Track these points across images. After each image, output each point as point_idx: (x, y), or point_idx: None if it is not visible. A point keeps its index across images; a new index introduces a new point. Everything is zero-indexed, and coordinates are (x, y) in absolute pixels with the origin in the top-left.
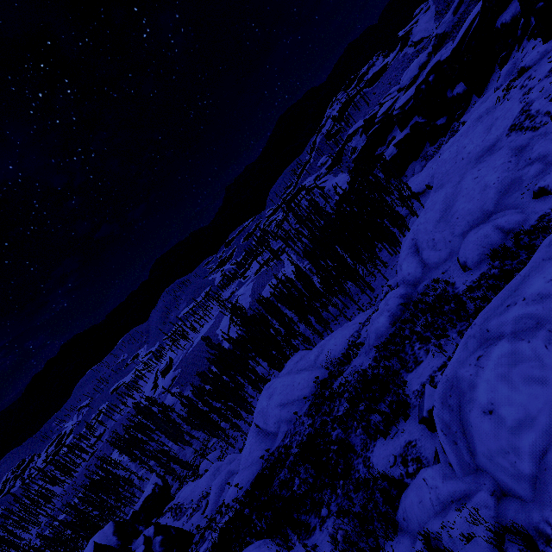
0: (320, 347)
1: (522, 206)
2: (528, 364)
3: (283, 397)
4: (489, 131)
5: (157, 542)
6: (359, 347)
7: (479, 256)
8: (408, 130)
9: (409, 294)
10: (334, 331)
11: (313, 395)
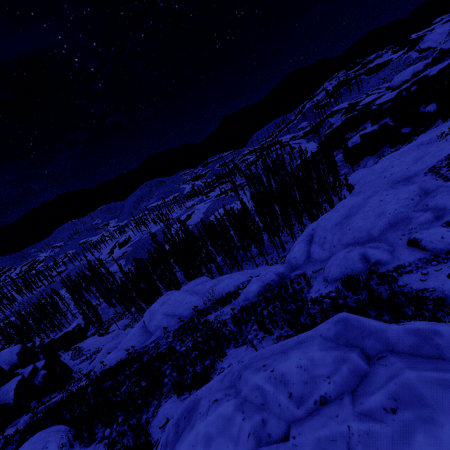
0: (218, 280)
1: (395, 246)
2: (228, 442)
3: (170, 308)
4: (417, 162)
5: (41, 374)
6: (236, 297)
7: (339, 274)
8: (377, 127)
9: (285, 275)
10: (243, 269)
11: (189, 318)
